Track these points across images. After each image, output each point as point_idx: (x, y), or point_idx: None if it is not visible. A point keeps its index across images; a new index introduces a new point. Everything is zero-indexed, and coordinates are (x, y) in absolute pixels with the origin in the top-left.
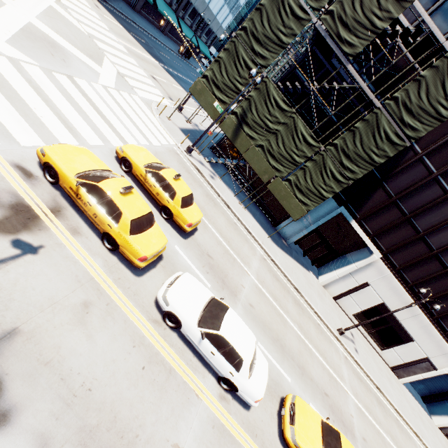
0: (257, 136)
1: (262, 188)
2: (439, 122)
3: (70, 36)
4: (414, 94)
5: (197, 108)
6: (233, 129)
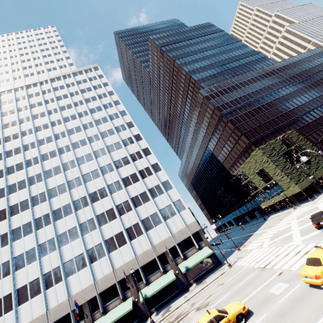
0: (312, 171)
1: (319, 182)
2: (299, 135)
3: (311, 211)
4: (294, 138)
5: (294, 199)
6: (311, 178)
